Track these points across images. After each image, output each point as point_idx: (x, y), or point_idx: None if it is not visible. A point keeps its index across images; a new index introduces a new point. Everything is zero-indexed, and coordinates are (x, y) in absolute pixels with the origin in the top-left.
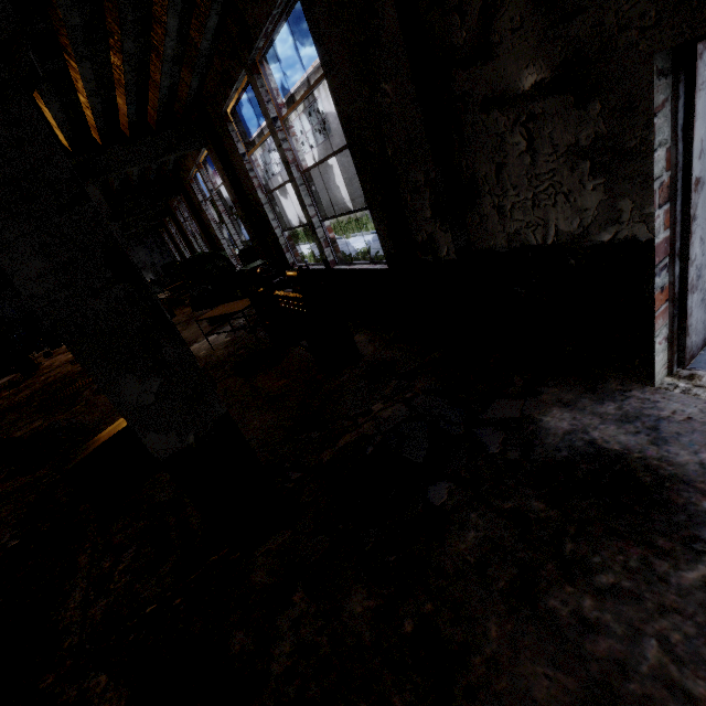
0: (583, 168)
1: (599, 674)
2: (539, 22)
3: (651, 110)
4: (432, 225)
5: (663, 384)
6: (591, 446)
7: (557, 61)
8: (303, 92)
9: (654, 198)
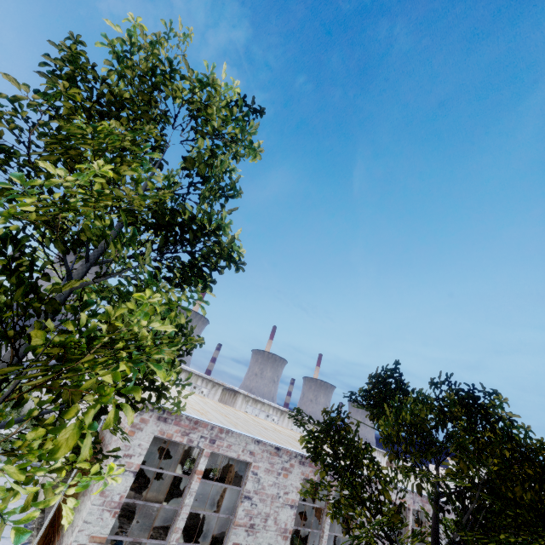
0: None
1: None
2: None
3: None
4: None
5: None
6: None
7: None
8: (202, 379)
9: None
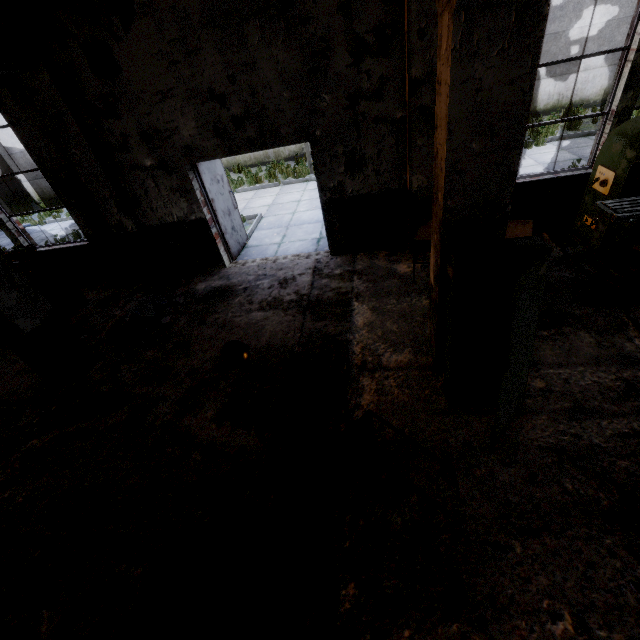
0: (178, 195)
1: (221, 323)
2: (146, 146)
3: (190, 180)
4: (120, 216)
5: (229, 266)
6: (212, 288)
7: (157, 160)
8: None
9: (201, 205)
